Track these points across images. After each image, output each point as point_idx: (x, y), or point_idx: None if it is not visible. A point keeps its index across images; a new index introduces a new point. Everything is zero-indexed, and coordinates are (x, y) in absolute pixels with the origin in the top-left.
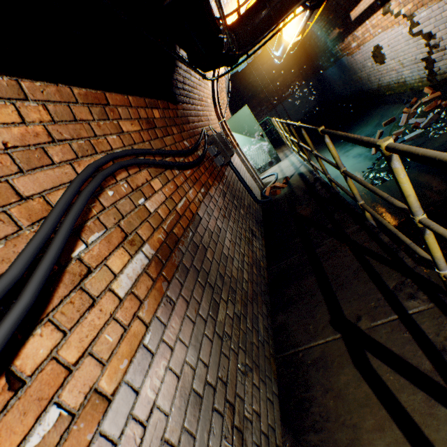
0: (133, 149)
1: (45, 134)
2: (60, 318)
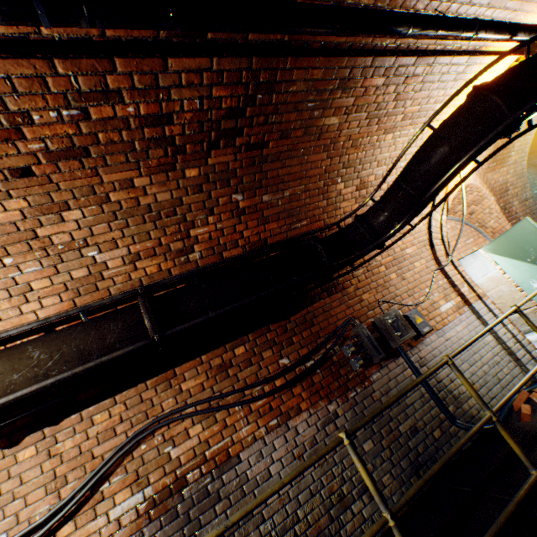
0: (178, 408)
1: (119, 418)
2: (79, 519)
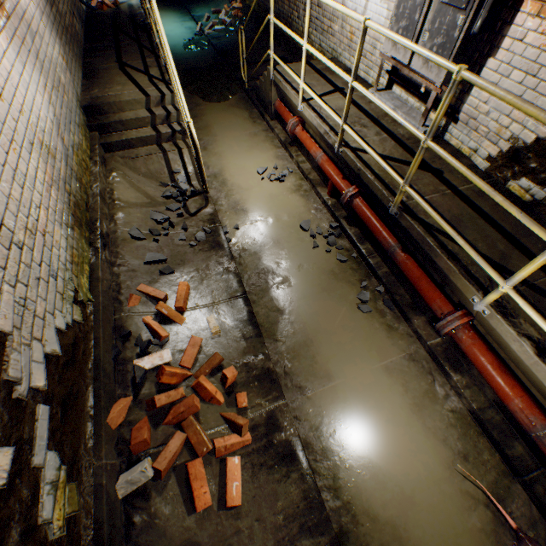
0: None
1: None
2: None
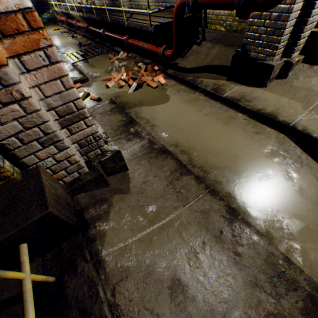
0: None
1: None
2: None
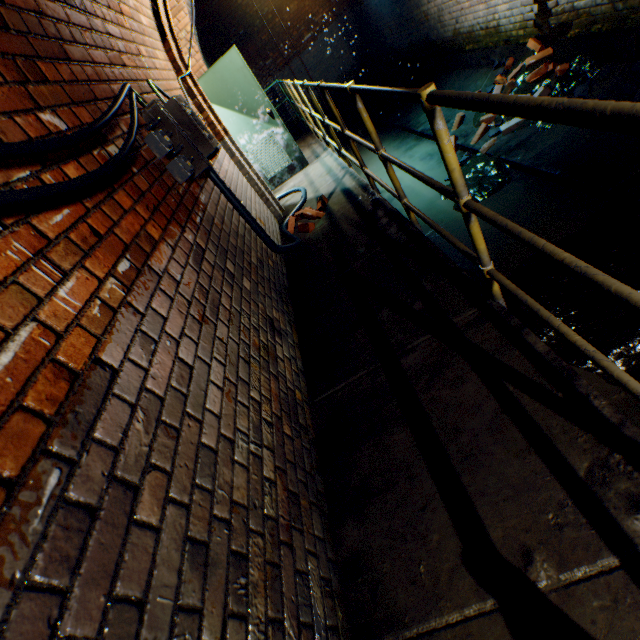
0: None
1: None
2: None
